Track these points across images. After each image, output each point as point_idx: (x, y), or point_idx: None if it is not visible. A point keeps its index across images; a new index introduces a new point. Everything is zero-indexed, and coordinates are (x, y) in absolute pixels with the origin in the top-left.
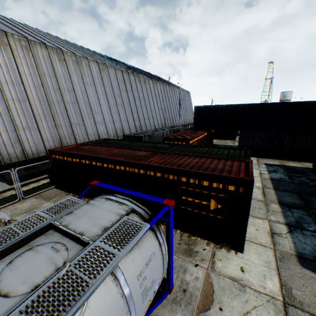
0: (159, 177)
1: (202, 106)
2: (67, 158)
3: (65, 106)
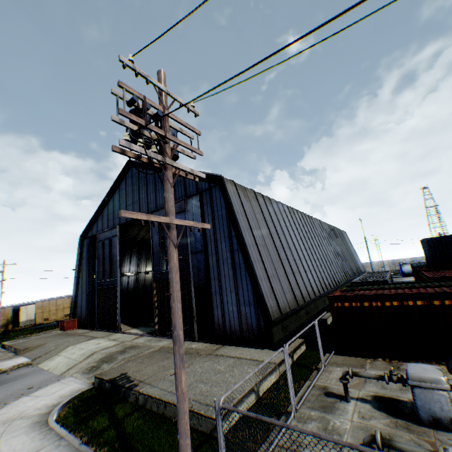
0: None
1: (435, 237)
2: (369, 303)
3: (285, 251)
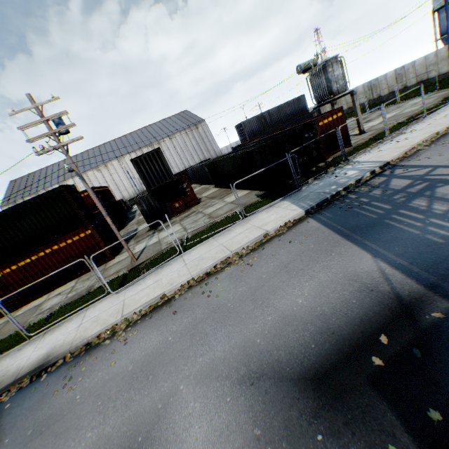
0: None
1: None
2: None
3: None
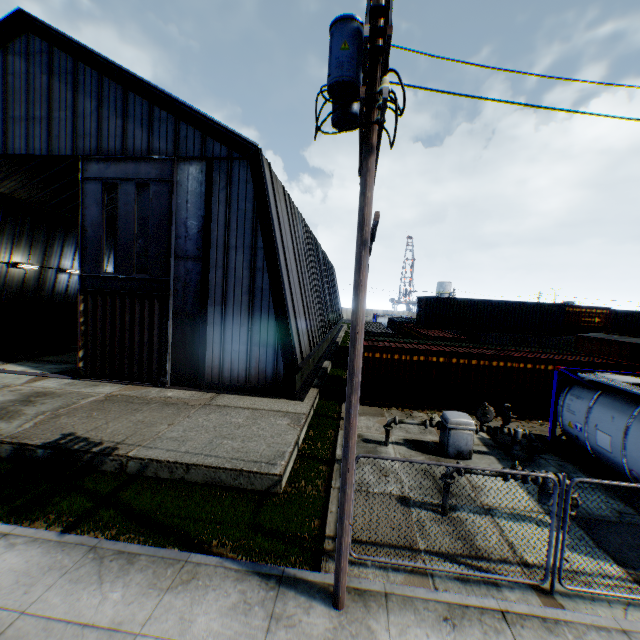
0: (549, 370)
1: (434, 297)
2: (400, 356)
3: (304, 282)
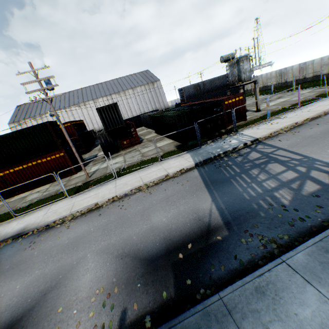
0: None
1: None
2: None
3: None
